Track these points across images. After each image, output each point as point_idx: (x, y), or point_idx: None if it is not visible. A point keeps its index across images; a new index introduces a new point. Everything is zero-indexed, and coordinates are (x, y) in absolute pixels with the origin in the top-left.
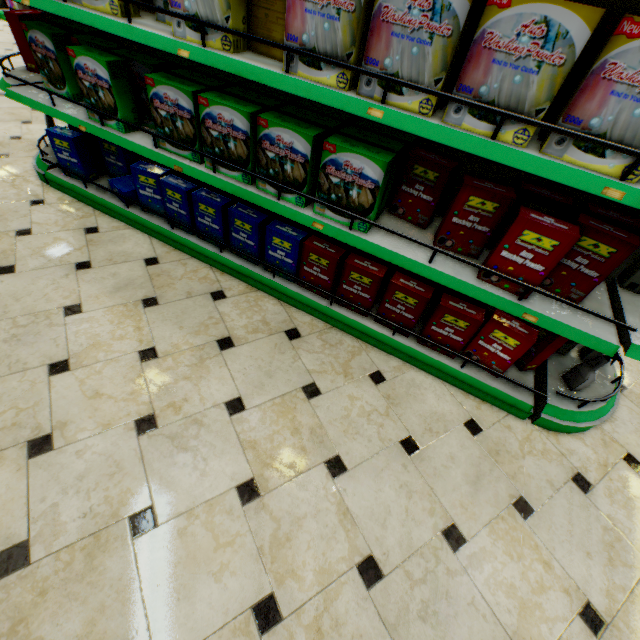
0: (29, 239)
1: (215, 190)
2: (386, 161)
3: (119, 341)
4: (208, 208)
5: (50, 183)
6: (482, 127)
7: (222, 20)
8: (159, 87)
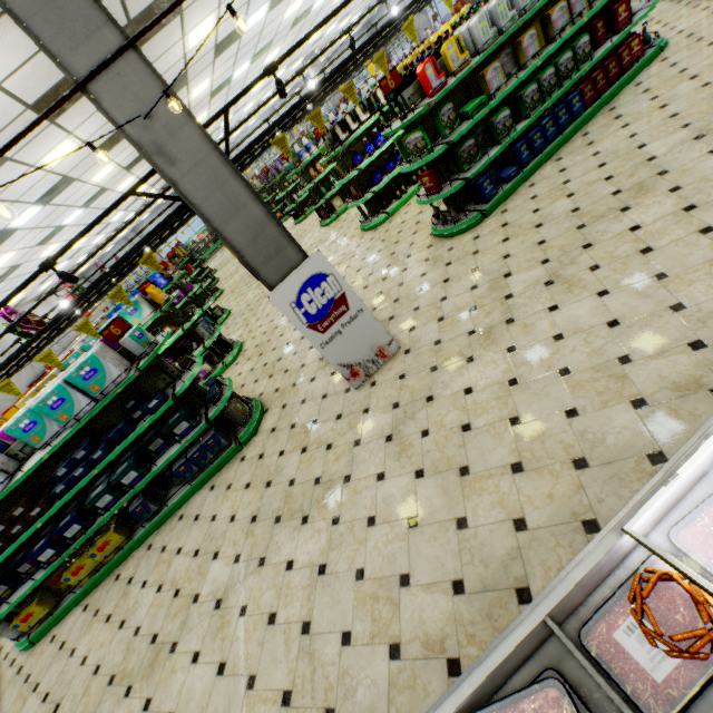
0: (539, 193)
1: (535, 128)
2: (587, 33)
3: (616, 135)
4: (549, 124)
5: (487, 215)
6: (599, 1)
7: (538, 49)
8: (526, 93)
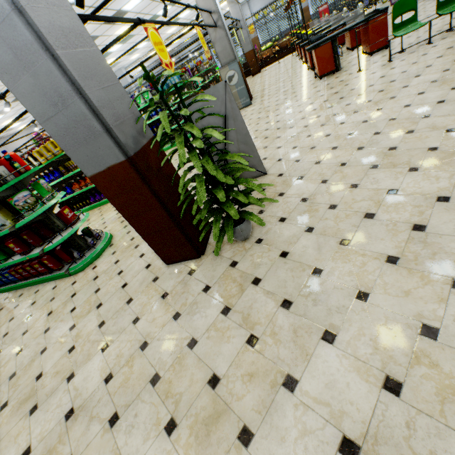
0: None
1: None
2: None
3: None
4: None
5: None
6: None
7: None
8: None
